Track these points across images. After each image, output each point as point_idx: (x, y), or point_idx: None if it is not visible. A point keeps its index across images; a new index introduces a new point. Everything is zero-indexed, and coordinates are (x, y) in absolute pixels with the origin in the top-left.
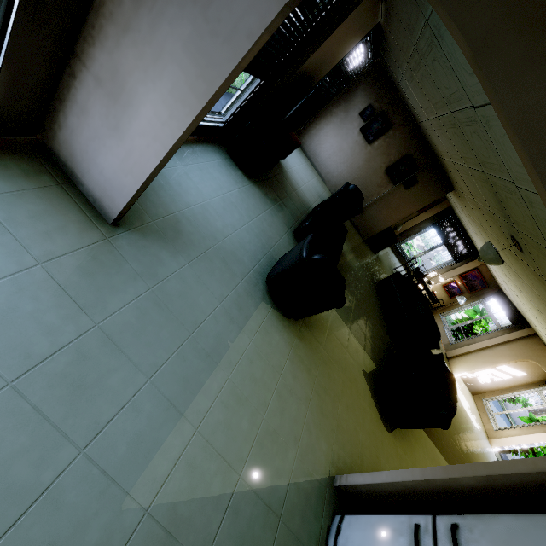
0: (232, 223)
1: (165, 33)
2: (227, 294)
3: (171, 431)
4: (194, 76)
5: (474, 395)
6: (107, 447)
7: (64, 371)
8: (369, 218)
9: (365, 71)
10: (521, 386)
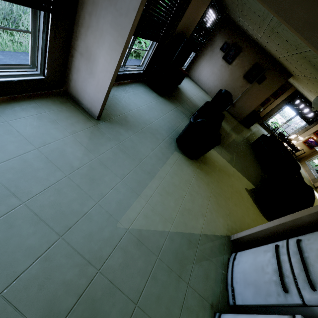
0: (154, 117)
1: (102, 23)
2: (155, 147)
3: (134, 201)
4: (116, 37)
5: None
6: (107, 203)
7: (86, 173)
8: (239, 108)
9: (218, 24)
10: None
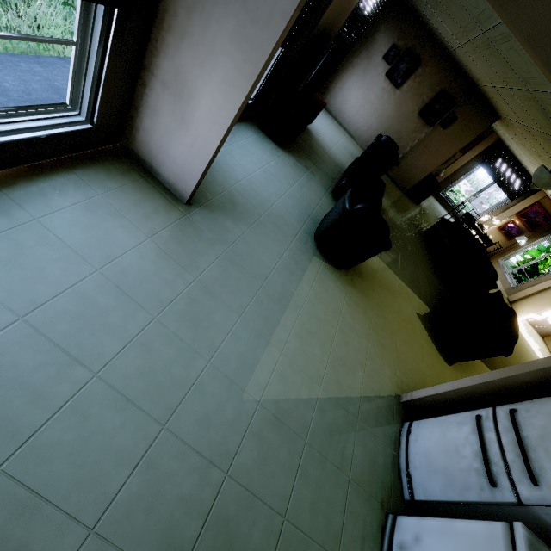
0: (276, 192)
1: (215, 31)
2: (283, 252)
3: (263, 353)
4: (241, 61)
5: (545, 337)
6: (223, 360)
7: (184, 310)
8: (407, 169)
9: (384, 8)
10: None
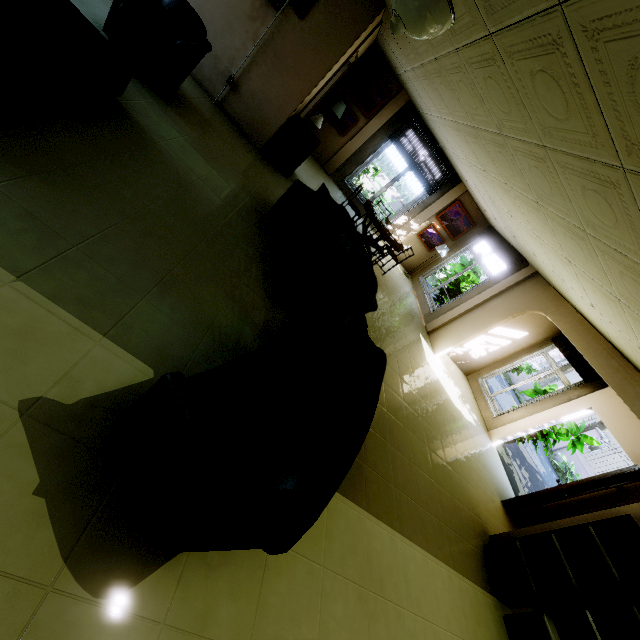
0: None
1: None
2: None
3: None
4: None
5: (468, 375)
6: None
7: None
8: (254, 101)
9: None
10: (523, 350)
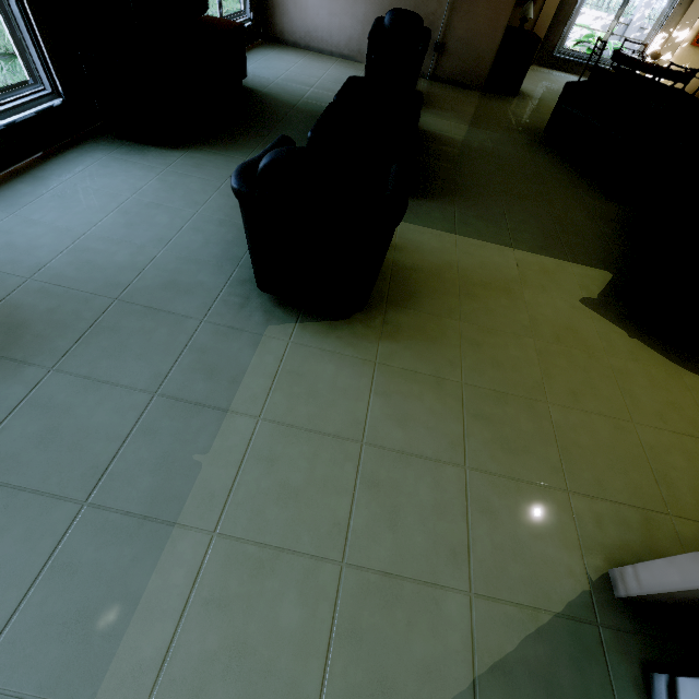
0: (155, 238)
1: None
2: (170, 366)
3: None
4: None
5: None
6: None
7: None
8: (463, 46)
9: None
10: None
